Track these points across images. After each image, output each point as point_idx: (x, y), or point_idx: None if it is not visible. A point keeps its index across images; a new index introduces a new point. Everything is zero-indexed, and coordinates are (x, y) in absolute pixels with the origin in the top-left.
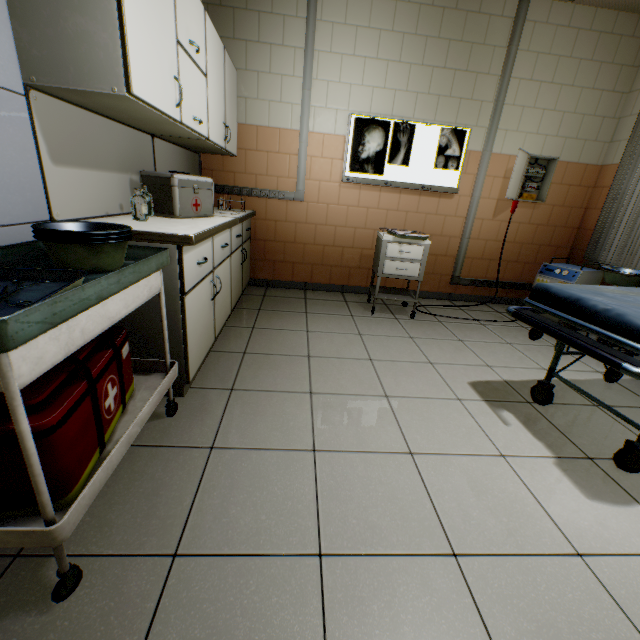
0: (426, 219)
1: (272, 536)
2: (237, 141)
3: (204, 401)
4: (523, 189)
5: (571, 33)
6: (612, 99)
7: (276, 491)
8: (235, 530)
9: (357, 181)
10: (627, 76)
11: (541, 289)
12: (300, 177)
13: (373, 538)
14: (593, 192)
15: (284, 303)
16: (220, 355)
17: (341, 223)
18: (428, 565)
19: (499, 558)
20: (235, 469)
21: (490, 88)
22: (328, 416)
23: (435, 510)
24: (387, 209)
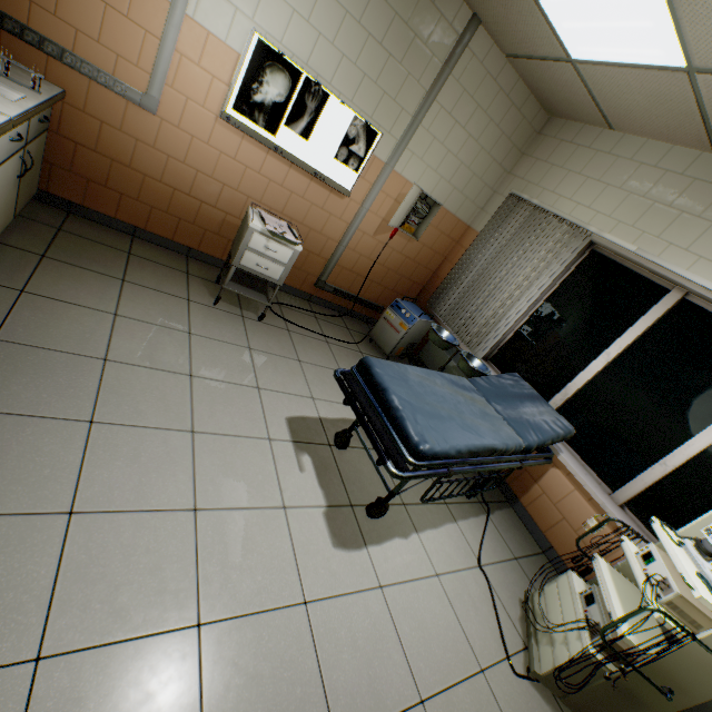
0: (311, 209)
1: None
2: None
3: None
4: (407, 220)
5: (495, 88)
6: (497, 172)
7: None
8: None
9: (241, 127)
10: (514, 157)
11: (366, 365)
12: (157, 77)
13: (116, 623)
14: (455, 247)
15: (92, 254)
16: None
17: (207, 170)
18: (168, 642)
19: (240, 620)
20: None
21: (415, 99)
22: (107, 460)
23: (198, 578)
24: (270, 179)
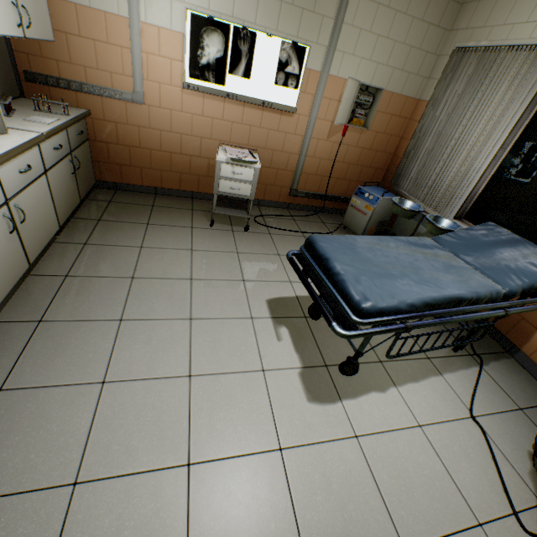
0: (269, 135)
1: (36, 473)
2: (53, 20)
3: (5, 337)
4: (354, 115)
5: None
6: (436, 34)
7: (53, 428)
8: (1, 473)
9: (198, 89)
10: (452, 12)
11: (310, 242)
12: (137, 76)
13: (128, 460)
14: (409, 124)
15: (128, 212)
16: (38, 280)
17: (187, 131)
18: (164, 477)
19: (222, 461)
20: (18, 411)
21: (332, 2)
22: (129, 345)
23: (189, 427)
24: (232, 121)
